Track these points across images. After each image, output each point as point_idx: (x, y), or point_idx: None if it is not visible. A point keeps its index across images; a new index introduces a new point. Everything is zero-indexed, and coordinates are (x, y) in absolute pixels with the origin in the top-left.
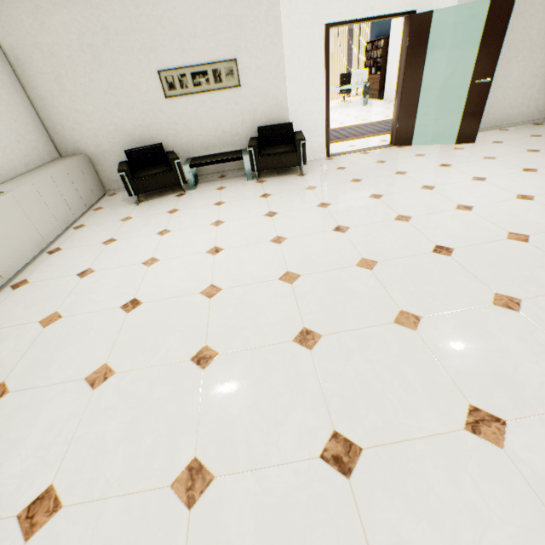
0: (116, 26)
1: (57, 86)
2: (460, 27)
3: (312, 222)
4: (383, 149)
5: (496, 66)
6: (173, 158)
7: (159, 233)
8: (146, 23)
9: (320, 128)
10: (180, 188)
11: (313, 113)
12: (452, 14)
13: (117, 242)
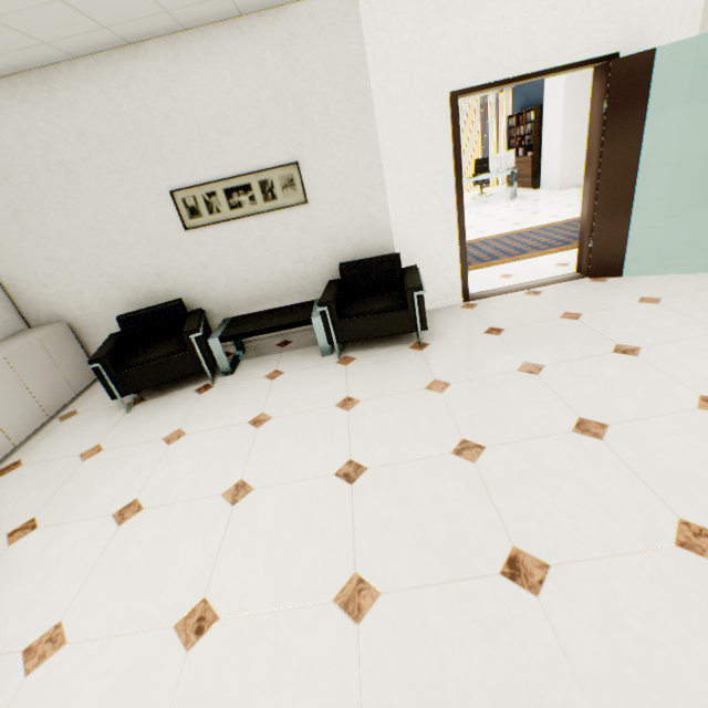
0: (100, 131)
1: (16, 225)
2: (705, 72)
3: (445, 522)
4: (567, 284)
5: None
6: (188, 331)
7: (118, 515)
8: (147, 121)
9: (450, 256)
10: (211, 370)
11: (436, 234)
12: (689, 52)
13: (32, 535)
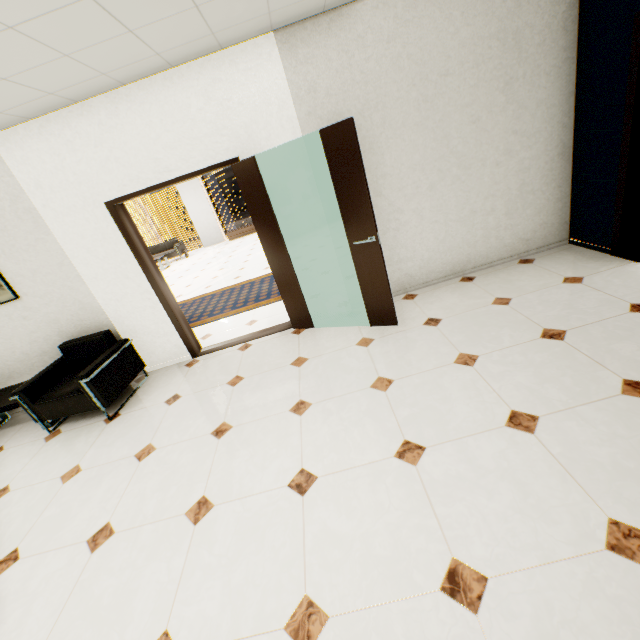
0: None
1: None
2: (323, 162)
3: None
4: (275, 336)
5: (373, 219)
6: None
7: None
8: None
9: (165, 324)
10: None
11: (146, 309)
12: (302, 149)
13: None
